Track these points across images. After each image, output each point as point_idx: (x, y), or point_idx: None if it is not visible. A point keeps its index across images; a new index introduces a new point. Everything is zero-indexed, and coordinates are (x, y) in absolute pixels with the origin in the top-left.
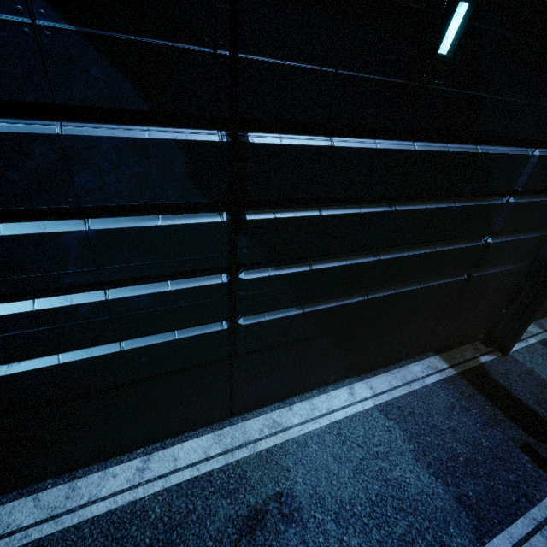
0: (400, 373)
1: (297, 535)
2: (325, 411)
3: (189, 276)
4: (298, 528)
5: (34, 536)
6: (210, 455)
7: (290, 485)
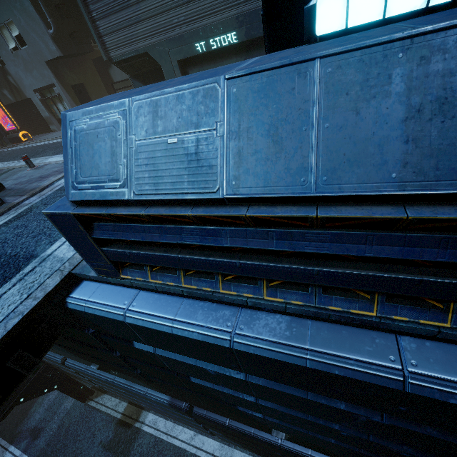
0: None
1: None
2: None
3: None
4: None
5: (162, 436)
6: (214, 453)
7: None
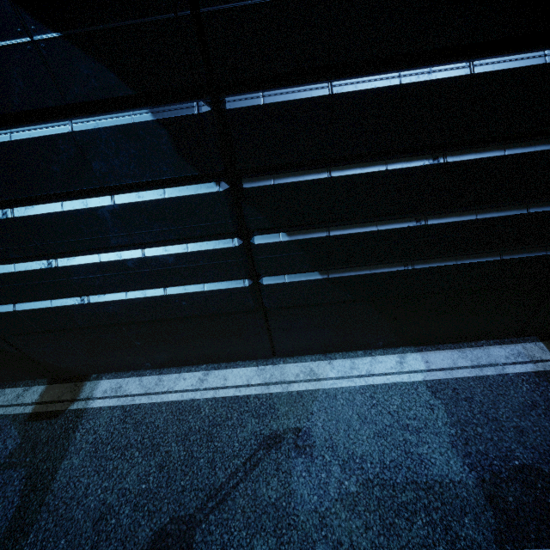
0: (473, 353)
1: (303, 464)
2: (364, 373)
3: (205, 239)
4: (306, 460)
5: (137, 401)
6: (251, 383)
7: (309, 426)
